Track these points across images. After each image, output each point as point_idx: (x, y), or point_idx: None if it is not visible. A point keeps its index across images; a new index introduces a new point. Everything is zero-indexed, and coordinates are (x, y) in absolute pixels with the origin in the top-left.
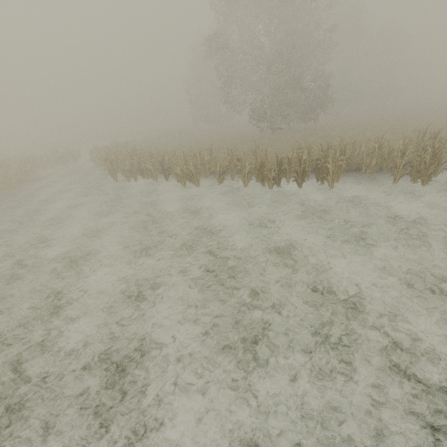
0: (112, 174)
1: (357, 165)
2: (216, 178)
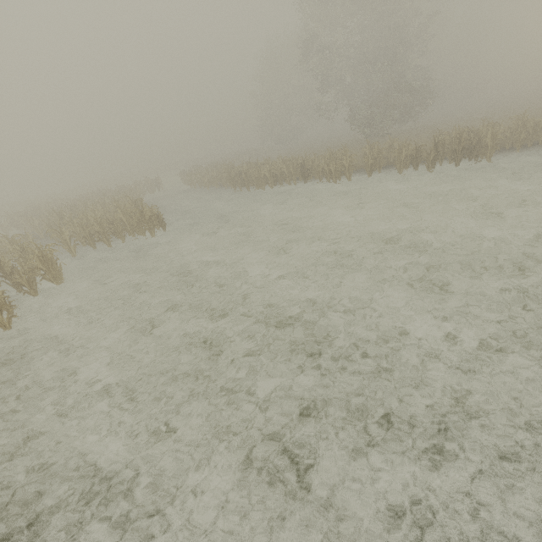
0: (244, 185)
1: (498, 146)
2: (368, 170)
